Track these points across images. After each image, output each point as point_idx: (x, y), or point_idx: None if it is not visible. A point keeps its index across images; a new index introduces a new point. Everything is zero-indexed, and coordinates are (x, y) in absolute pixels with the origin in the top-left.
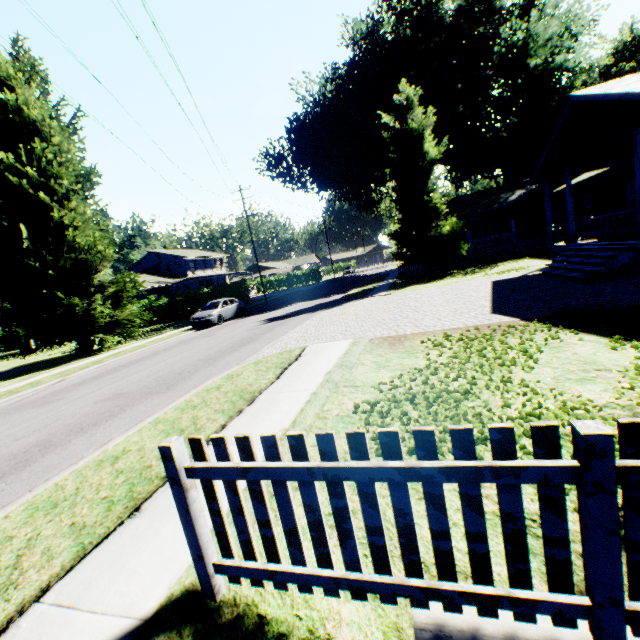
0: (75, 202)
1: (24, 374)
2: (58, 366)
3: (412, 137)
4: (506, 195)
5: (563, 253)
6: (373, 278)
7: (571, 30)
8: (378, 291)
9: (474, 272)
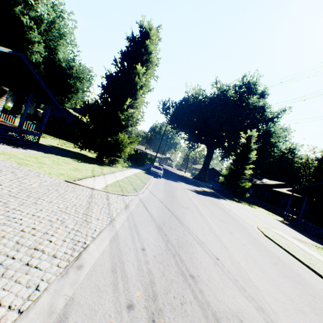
0: (142, 98)
1: (87, 162)
2: (103, 166)
3: (250, 148)
4: (254, 179)
5: (298, 221)
6: (193, 181)
7: (279, 135)
8: (223, 197)
9: (252, 206)
